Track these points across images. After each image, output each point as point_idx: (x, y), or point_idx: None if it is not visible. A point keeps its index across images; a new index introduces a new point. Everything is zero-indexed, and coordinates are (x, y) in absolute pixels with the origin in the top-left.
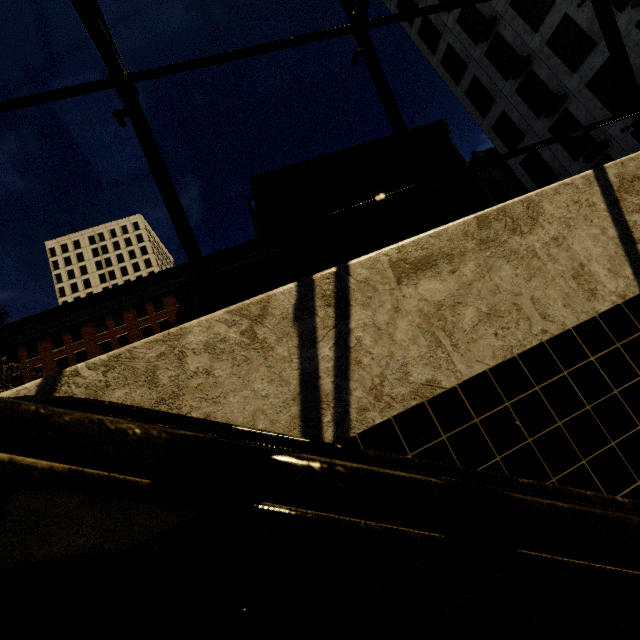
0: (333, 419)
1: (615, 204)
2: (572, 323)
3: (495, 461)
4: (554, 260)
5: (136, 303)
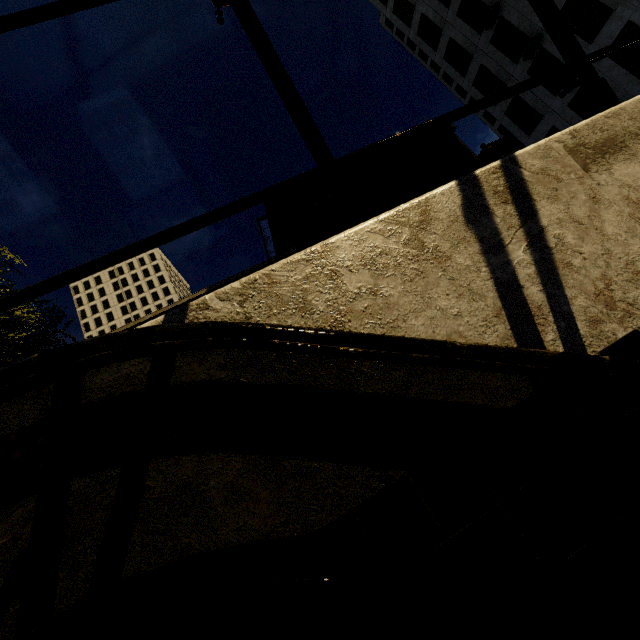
0: (558, 336)
1: None
2: None
3: None
4: None
5: None
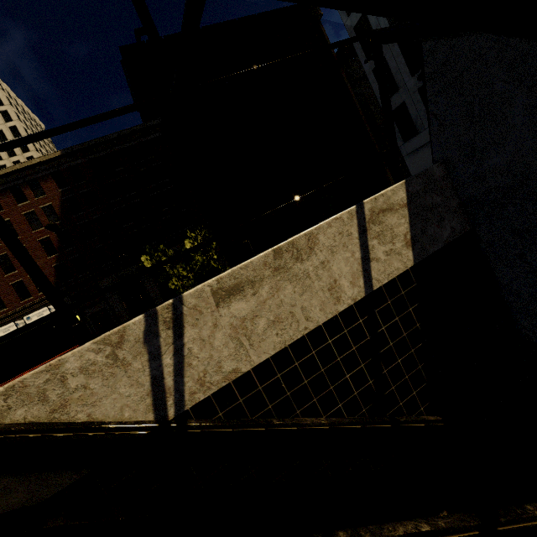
0: (174, 402)
1: (364, 233)
2: (323, 321)
3: (268, 408)
4: (319, 279)
5: (11, 187)
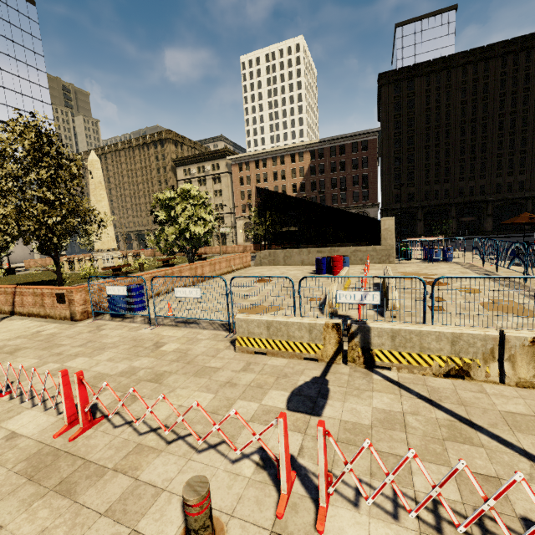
0: None
1: None
2: None
3: None
4: None
5: (291, 154)
